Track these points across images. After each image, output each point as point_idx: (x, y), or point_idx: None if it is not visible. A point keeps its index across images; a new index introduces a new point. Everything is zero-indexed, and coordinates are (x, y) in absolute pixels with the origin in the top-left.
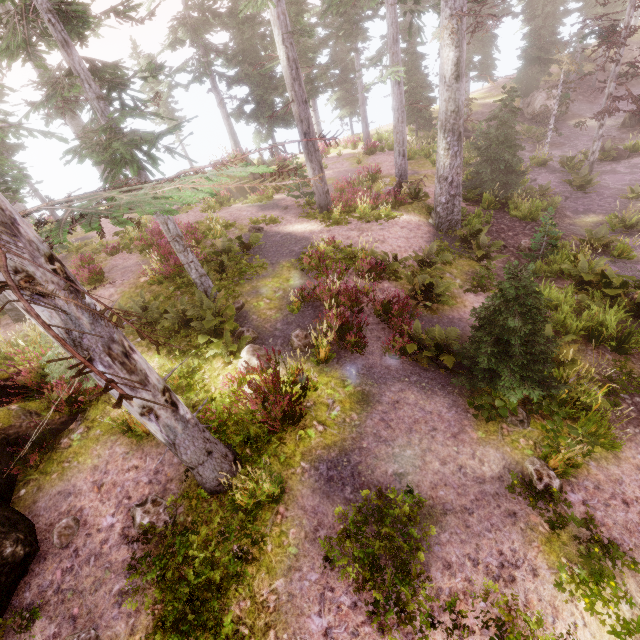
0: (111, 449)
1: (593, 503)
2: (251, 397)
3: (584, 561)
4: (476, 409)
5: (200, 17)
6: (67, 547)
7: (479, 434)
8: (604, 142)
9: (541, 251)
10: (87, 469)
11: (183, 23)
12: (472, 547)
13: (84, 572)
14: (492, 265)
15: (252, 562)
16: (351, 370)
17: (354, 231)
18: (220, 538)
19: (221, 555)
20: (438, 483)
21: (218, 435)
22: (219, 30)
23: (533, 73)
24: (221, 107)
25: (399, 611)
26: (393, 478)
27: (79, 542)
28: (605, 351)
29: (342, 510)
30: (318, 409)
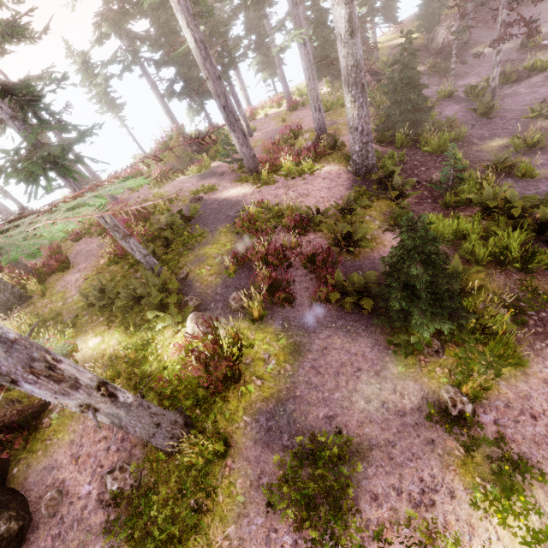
0: (84, 424)
1: (504, 421)
2: (197, 362)
3: (496, 479)
4: (395, 346)
5: (119, 9)
6: (54, 516)
7: (399, 369)
8: (504, 66)
9: (450, 183)
10: (65, 444)
11: (105, 18)
12: (396, 477)
13: (69, 536)
14: (405, 204)
15: (206, 513)
16: (283, 324)
17: (281, 189)
18: (178, 495)
19: (181, 509)
20: (364, 421)
21: (172, 400)
22: (138, 19)
23: (433, 9)
24: (154, 89)
25: (334, 545)
26: (324, 421)
27: (63, 510)
28: (512, 272)
29: (280, 458)
30: (256, 365)
